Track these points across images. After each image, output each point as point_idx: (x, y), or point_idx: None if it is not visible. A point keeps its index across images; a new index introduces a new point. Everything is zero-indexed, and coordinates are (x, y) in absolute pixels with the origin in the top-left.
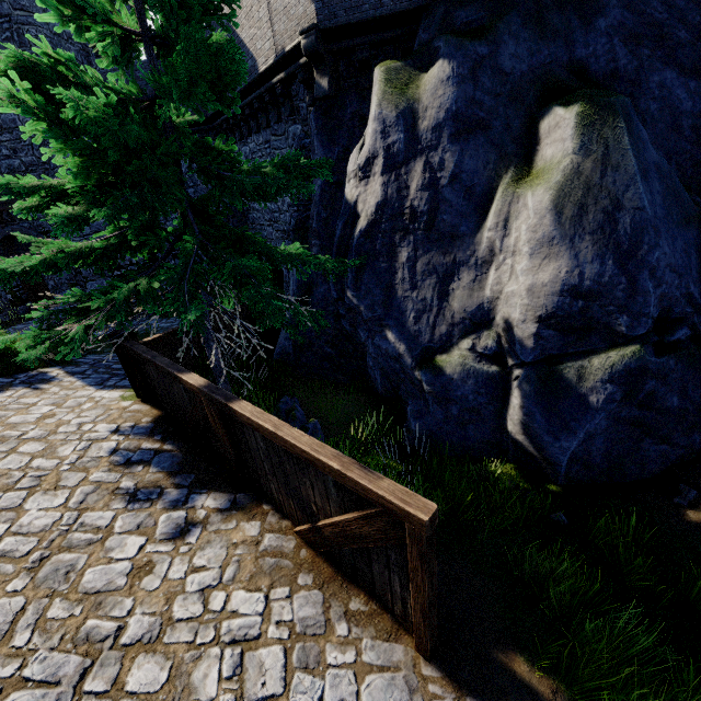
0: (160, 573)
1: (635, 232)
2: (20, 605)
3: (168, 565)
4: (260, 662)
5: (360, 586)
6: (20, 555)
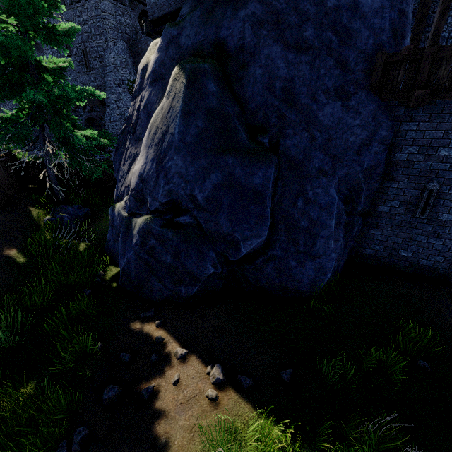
0: None
1: (167, 148)
2: None
3: None
4: None
5: None
6: None
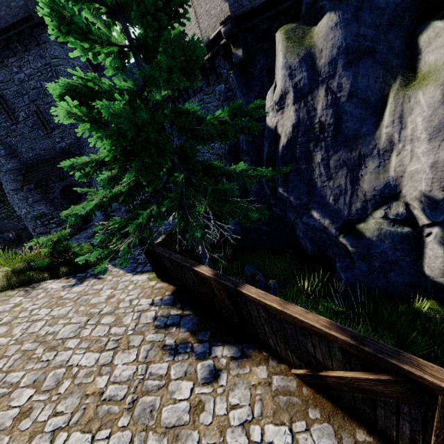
0: (209, 410)
1: None
2: (129, 437)
3: (213, 404)
4: None
5: (358, 418)
6: (120, 399)
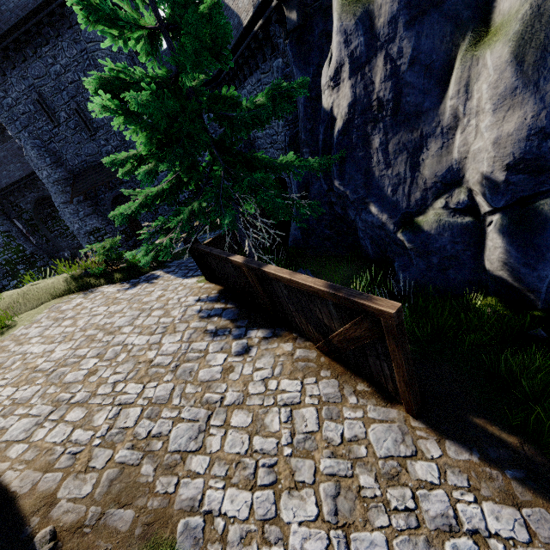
0: (238, 371)
1: None
2: (172, 387)
3: (241, 368)
4: (302, 415)
5: (364, 377)
6: (166, 365)
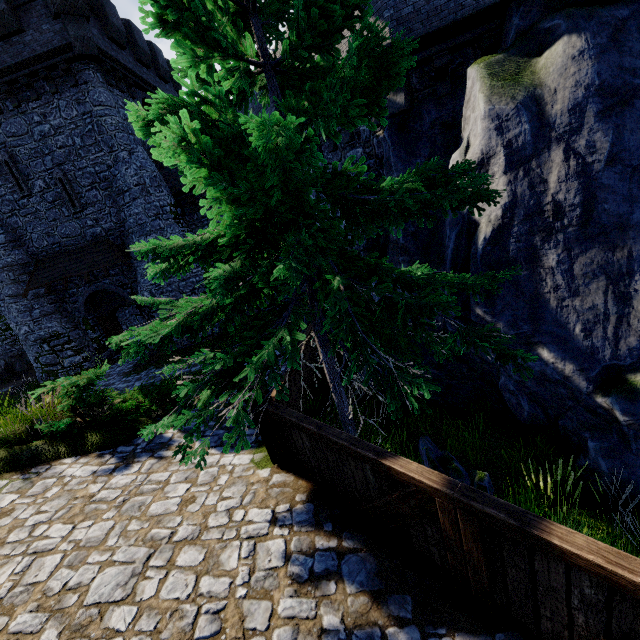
0: None
1: None
2: None
3: None
4: None
5: None
6: None
